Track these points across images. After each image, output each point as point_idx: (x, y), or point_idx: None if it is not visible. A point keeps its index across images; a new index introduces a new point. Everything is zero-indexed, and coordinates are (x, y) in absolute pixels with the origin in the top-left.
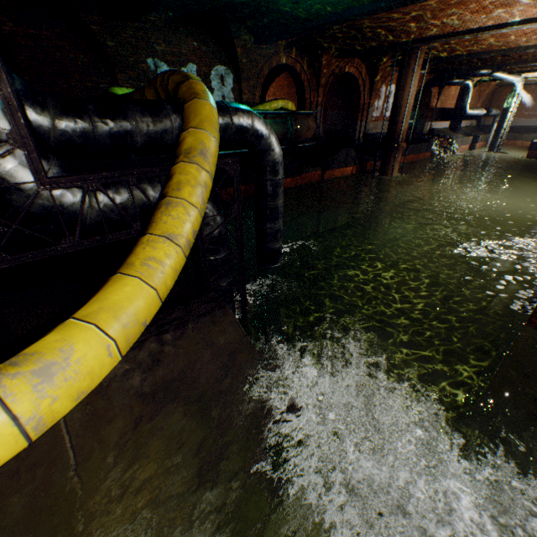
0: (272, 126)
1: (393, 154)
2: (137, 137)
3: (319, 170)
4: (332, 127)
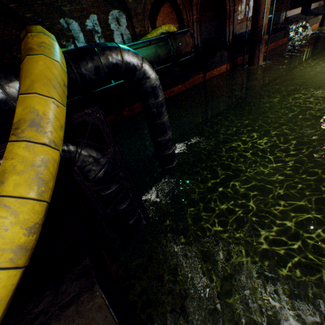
0: (156, 50)
1: (257, 47)
2: (11, 102)
3: (201, 73)
4: (208, 37)
